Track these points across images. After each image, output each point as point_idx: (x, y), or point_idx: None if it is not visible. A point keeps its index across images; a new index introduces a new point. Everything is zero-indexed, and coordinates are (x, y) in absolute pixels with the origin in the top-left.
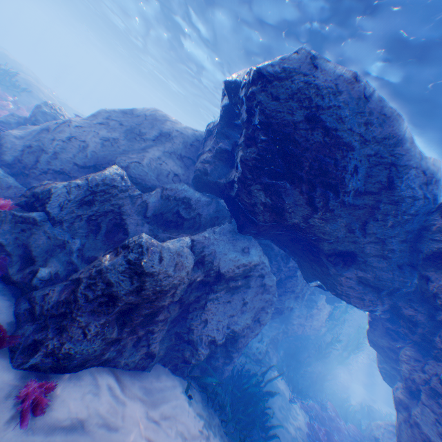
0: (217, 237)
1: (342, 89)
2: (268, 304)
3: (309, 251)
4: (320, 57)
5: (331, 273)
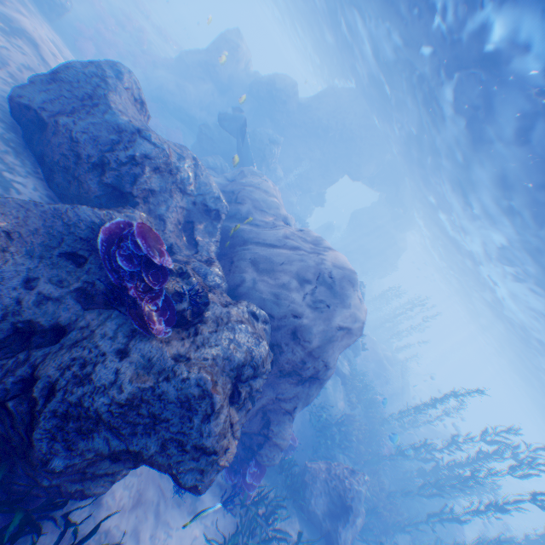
0: None
1: None
2: None
3: None
4: None
5: None
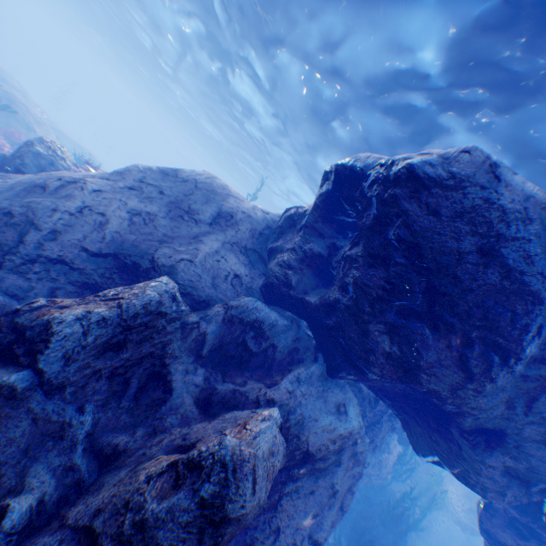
0: (305, 390)
1: (534, 216)
2: (355, 480)
3: (432, 415)
4: (503, 166)
5: (465, 455)
